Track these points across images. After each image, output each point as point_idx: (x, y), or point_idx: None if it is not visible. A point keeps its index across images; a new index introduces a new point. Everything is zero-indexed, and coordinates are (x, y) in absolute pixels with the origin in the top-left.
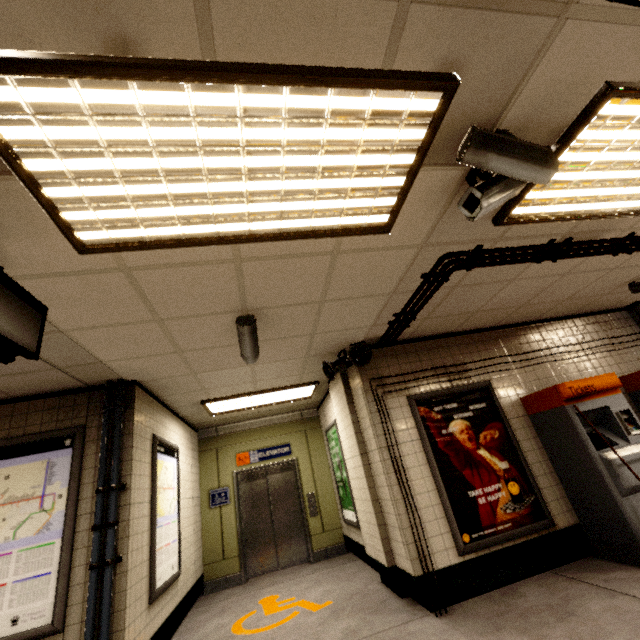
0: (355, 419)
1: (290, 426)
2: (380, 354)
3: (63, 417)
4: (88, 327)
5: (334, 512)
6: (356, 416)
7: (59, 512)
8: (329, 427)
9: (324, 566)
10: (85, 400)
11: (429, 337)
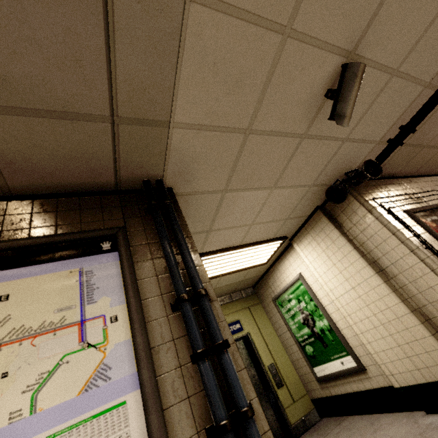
0: (355, 245)
1: (235, 304)
2: (364, 184)
3: (89, 219)
4: (219, 2)
5: (296, 379)
6: (354, 243)
7: (119, 344)
8: (285, 289)
9: (316, 435)
10: (116, 202)
11: (383, 177)
